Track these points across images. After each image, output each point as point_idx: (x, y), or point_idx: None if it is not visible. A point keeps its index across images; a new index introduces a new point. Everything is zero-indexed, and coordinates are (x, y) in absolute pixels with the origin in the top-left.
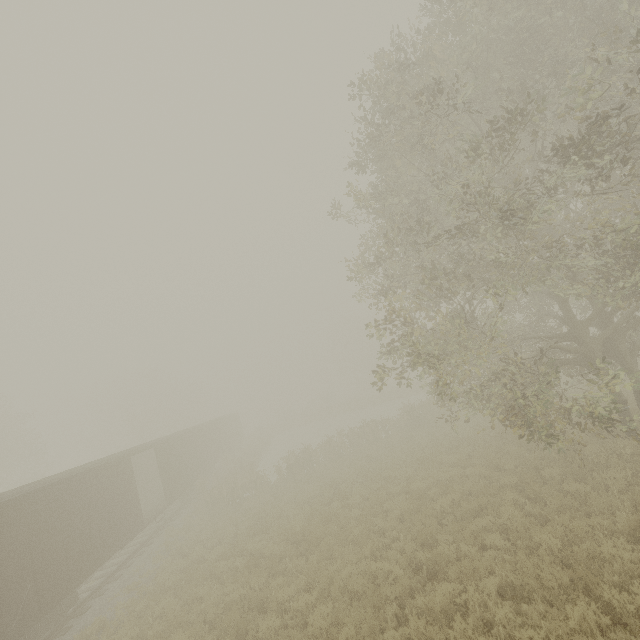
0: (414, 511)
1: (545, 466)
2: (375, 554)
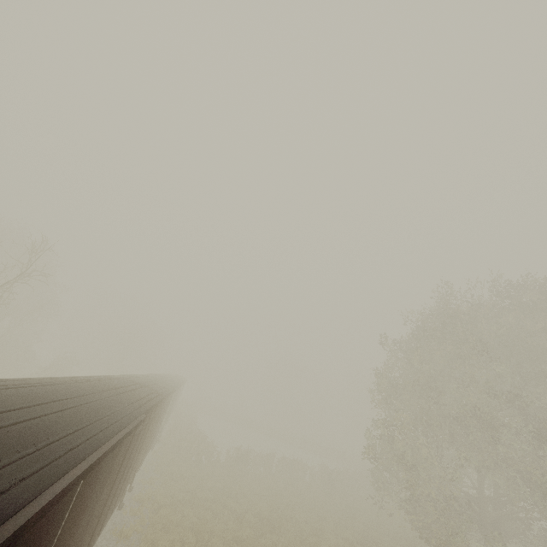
0: None
1: None
2: None
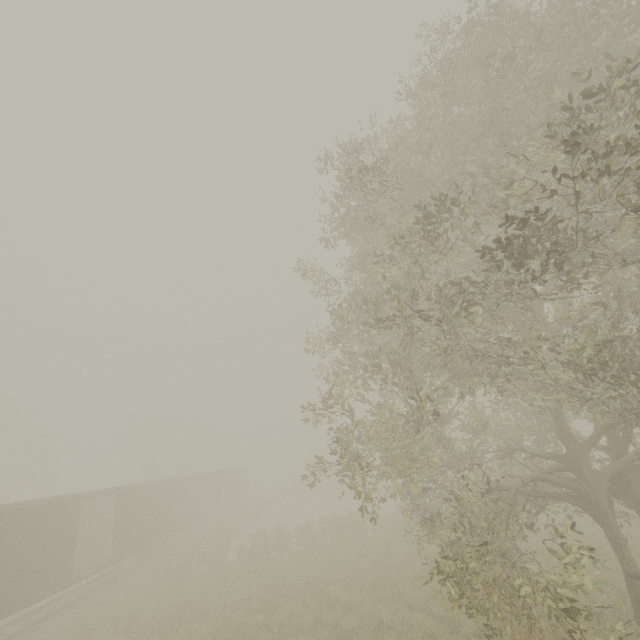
0: None
1: None
2: None
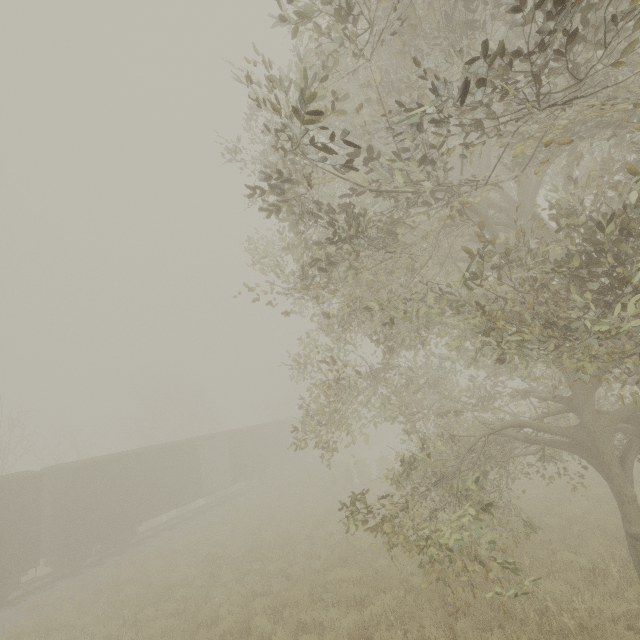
0: (322, 570)
1: (478, 584)
2: (251, 596)
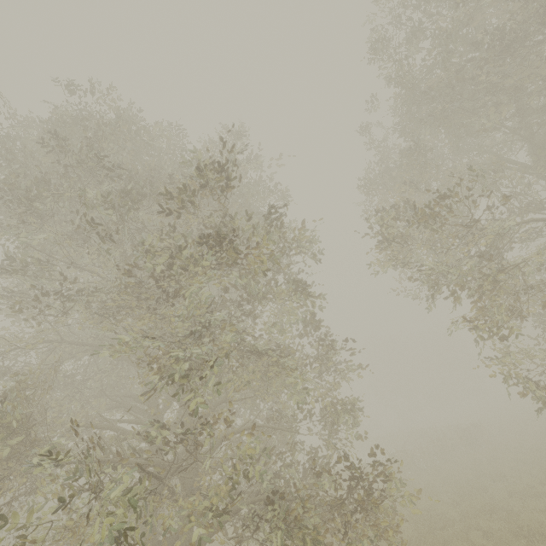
0: None
1: None
2: None
